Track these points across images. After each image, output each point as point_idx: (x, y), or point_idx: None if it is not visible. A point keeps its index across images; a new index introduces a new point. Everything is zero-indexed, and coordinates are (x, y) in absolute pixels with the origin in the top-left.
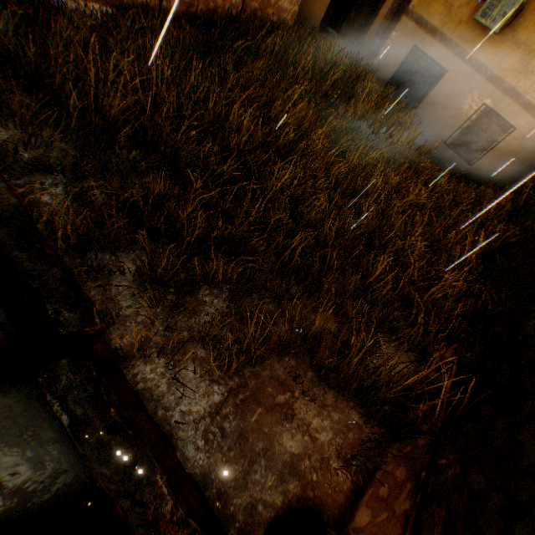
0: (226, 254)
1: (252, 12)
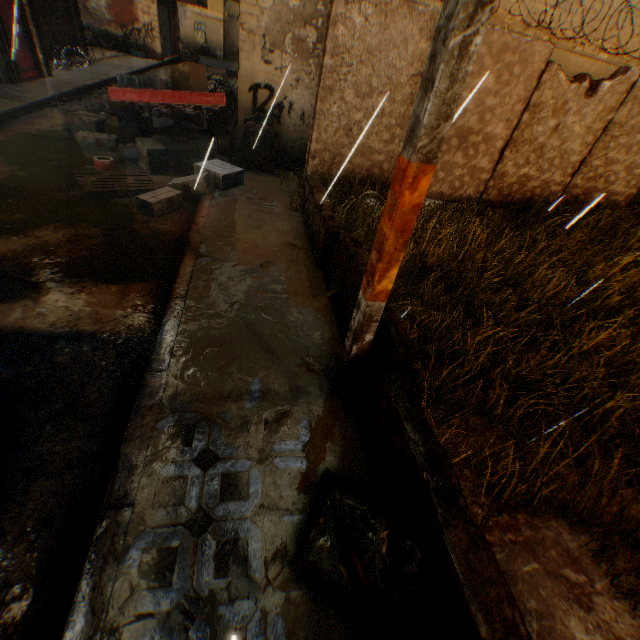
0: (506, 394)
1: (572, 195)
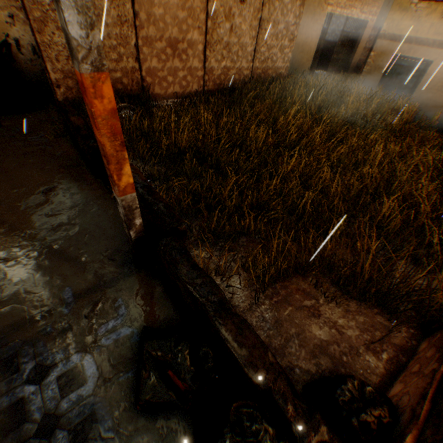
0: (255, 216)
1: (258, 75)
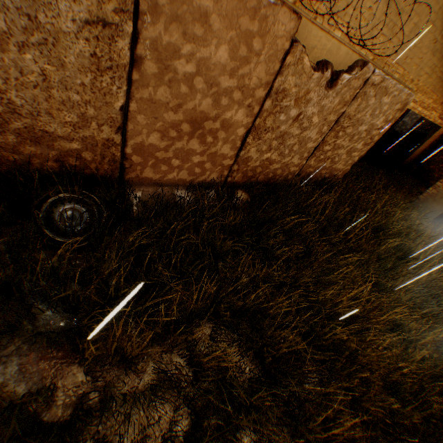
0: None
1: (307, 173)
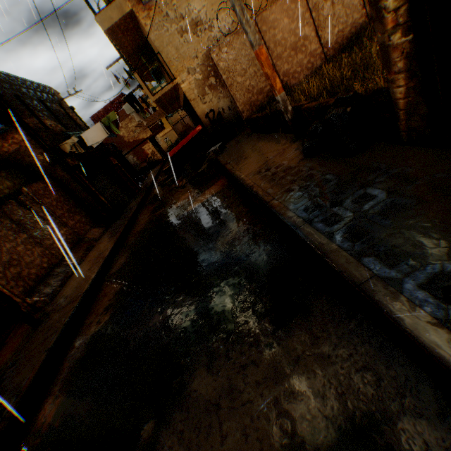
0: None
1: None
